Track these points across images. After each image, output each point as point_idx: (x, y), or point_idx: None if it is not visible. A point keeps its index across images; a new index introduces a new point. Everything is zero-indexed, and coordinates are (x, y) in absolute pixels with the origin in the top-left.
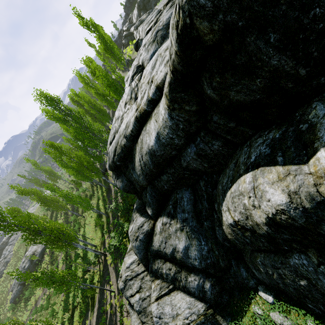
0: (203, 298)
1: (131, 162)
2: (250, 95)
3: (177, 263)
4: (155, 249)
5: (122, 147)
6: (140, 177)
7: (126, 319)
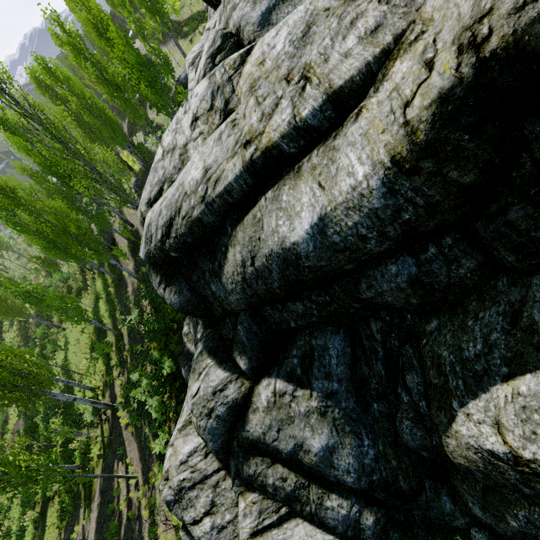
0: (354, 538)
1: (210, 259)
2: None
3: (302, 469)
4: (252, 438)
5: (194, 223)
6: (232, 296)
7: (164, 532)
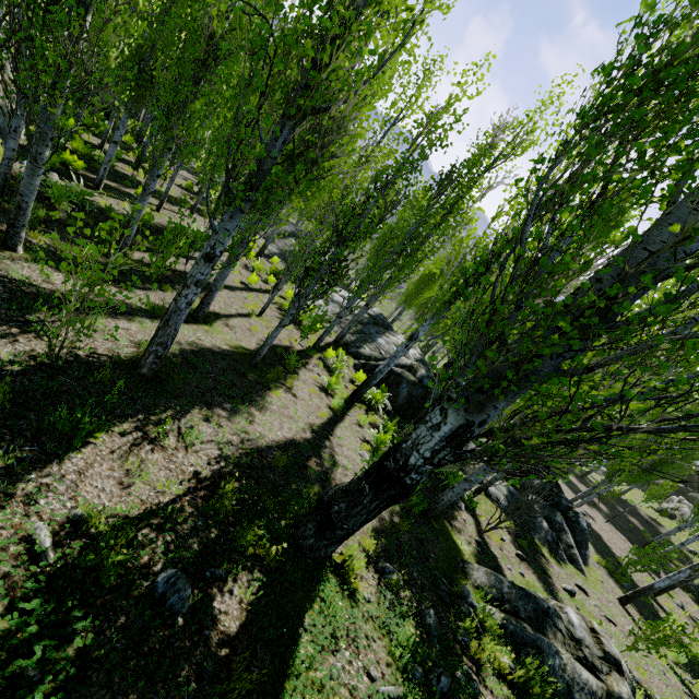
0: None
1: None
2: (695, 484)
3: None
4: None
5: None
6: None
7: None
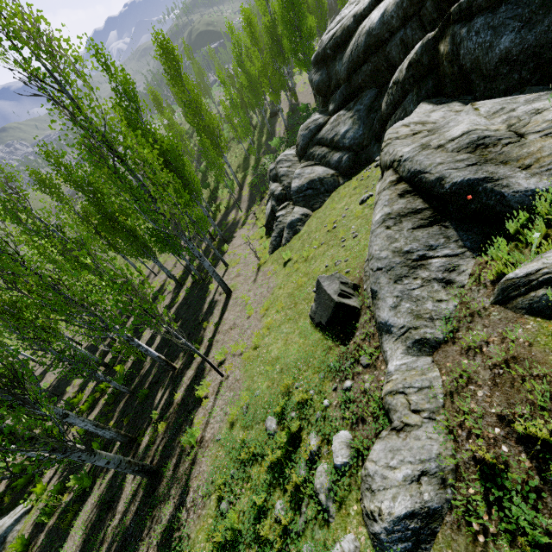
0: (337, 167)
1: (343, 52)
2: None
3: (332, 147)
4: (319, 138)
5: (345, 28)
6: (343, 67)
7: (250, 220)
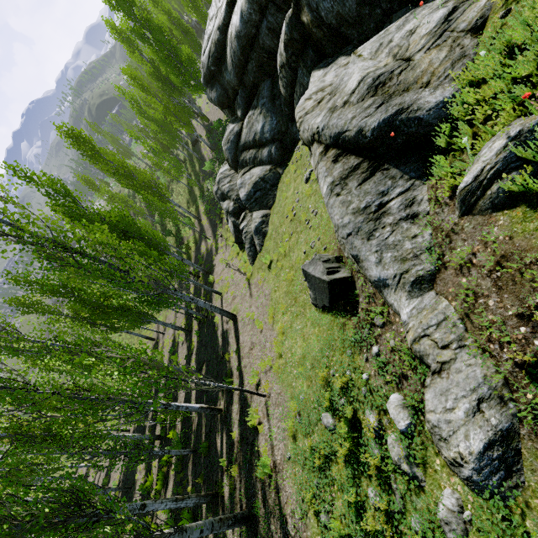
0: (271, 161)
1: (225, 63)
2: None
3: (257, 146)
4: (242, 144)
5: (216, 43)
6: (231, 75)
7: (221, 243)
